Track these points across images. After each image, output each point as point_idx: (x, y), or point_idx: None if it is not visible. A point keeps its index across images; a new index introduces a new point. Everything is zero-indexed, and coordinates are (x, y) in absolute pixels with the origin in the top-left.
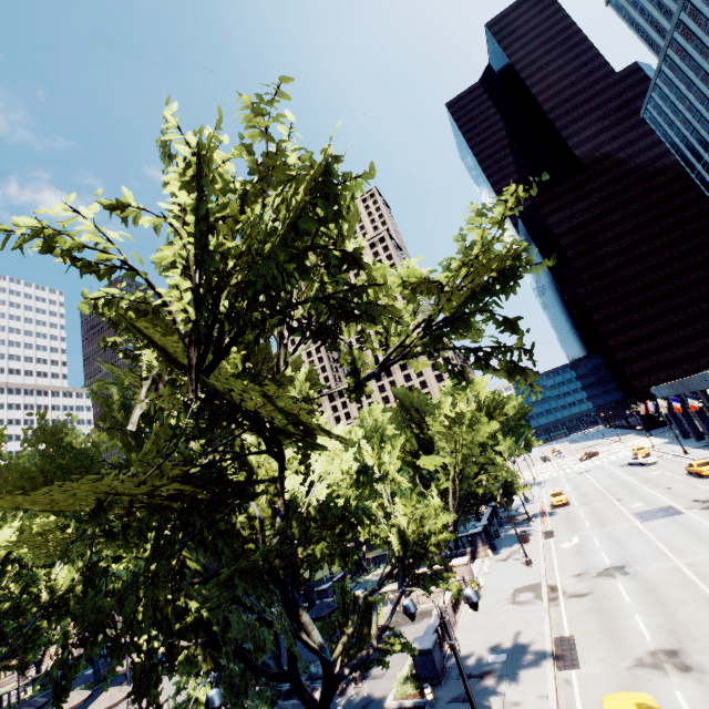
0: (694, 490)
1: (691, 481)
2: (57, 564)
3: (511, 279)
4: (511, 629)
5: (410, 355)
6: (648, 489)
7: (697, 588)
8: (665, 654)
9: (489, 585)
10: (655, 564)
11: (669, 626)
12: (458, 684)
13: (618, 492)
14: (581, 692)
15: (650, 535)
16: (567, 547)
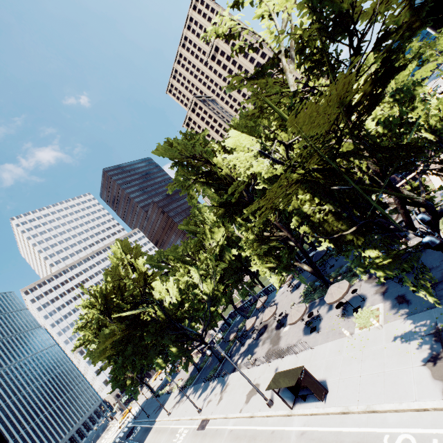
0: None
1: None
2: (199, 285)
3: None
4: None
5: None
6: None
7: None
8: None
9: None
10: None
11: None
12: None
13: None
14: None
15: None
16: None
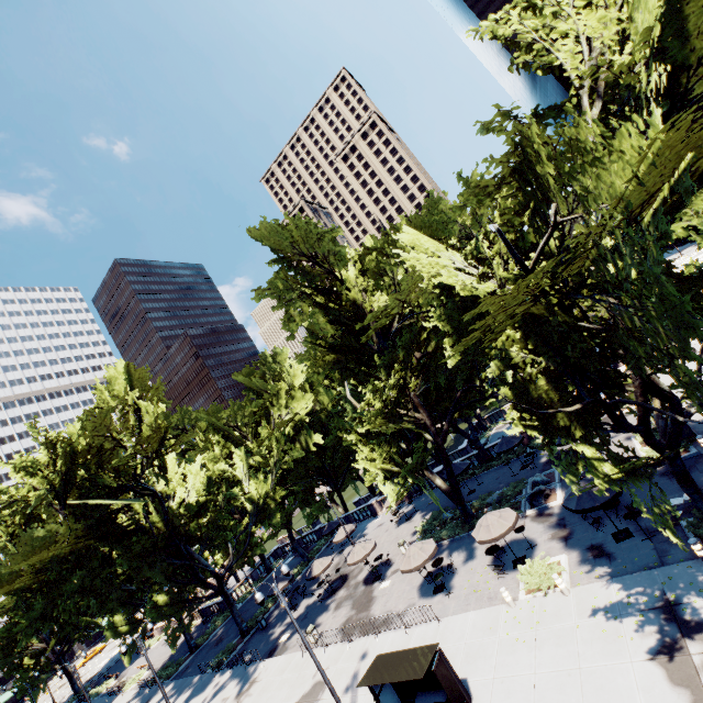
0: None
1: None
2: (243, 482)
3: None
4: None
5: None
6: None
7: None
8: None
9: (660, 379)
10: None
11: None
12: None
13: None
14: None
15: None
16: None
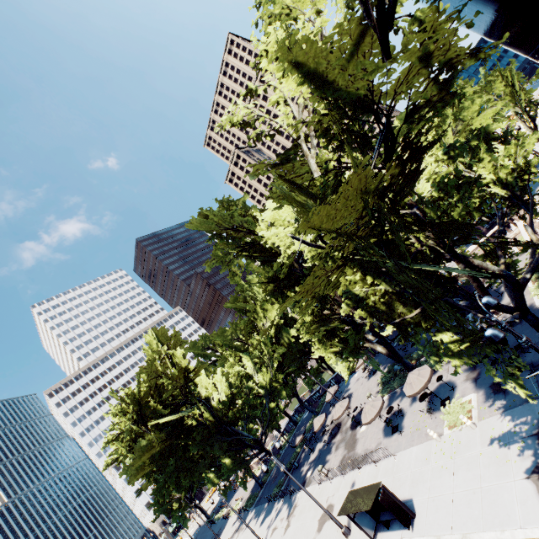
0: None
1: None
2: (253, 376)
3: None
4: None
5: None
6: None
7: None
8: None
9: None
10: None
11: None
12: None
13: None
14: None
15: None
16: None
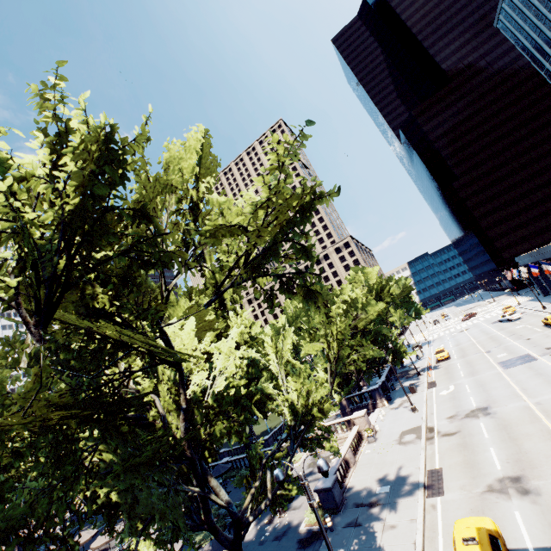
0: (547, 339)
1: (546, 331)
2: None
3: (306, 209)
4: (395, 465)
5: (236, 282)
6: (512, 341)
7: (541, 423)
8: (510, 480)
9: (383, 430)
10: (510, 404)
11: (516, 456)
12: (352, 512)
13: (488, 345)
14: (442, 515)
15: (509, 380)
16: (445, 395)
